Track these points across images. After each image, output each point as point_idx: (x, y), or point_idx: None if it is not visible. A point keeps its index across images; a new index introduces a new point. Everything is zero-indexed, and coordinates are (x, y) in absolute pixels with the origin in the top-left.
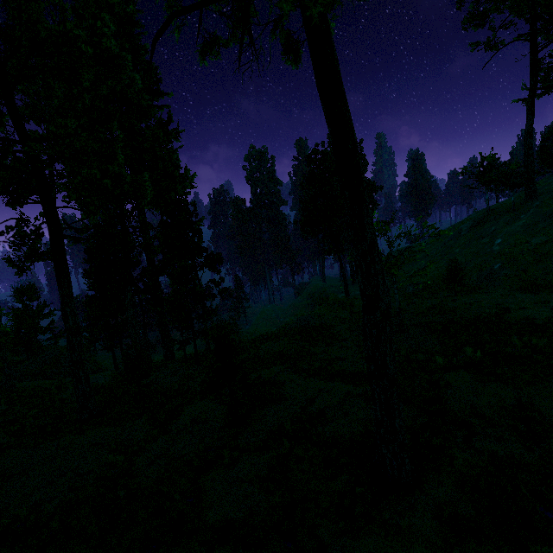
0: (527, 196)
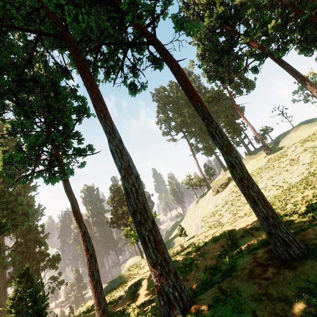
0: (208, 188)
